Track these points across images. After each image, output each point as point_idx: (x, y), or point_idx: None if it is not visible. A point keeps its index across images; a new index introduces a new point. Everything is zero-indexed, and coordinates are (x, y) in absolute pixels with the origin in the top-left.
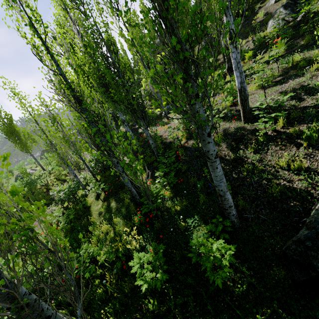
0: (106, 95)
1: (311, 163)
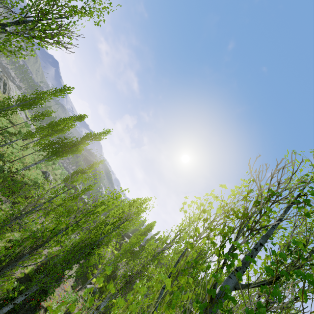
0: None
1: None
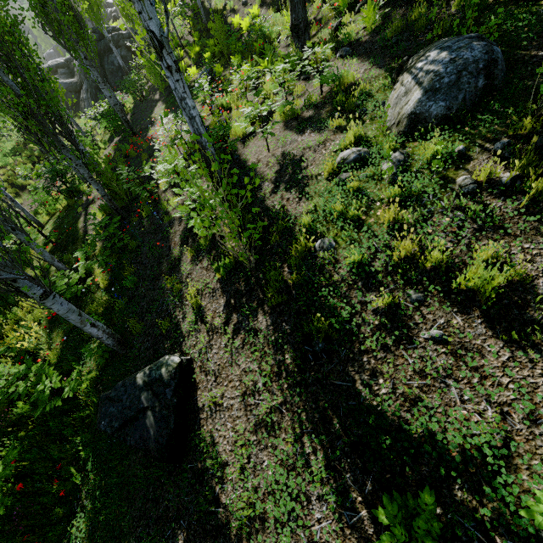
0: (53, 31)
1: (208, 304)
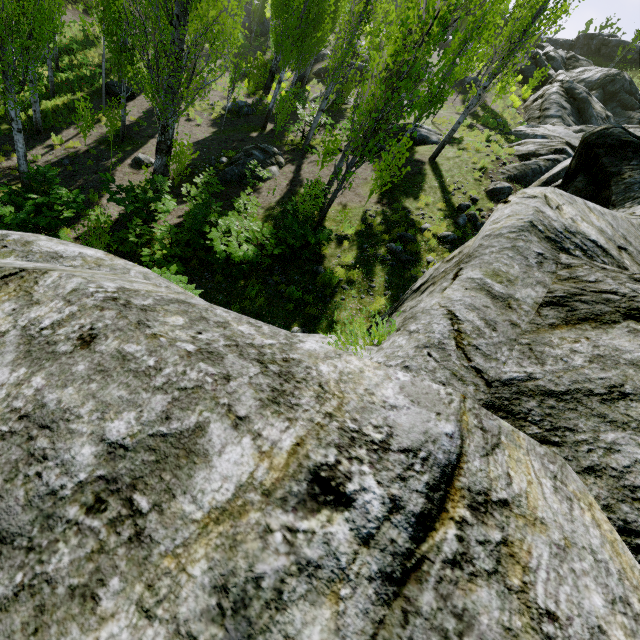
0: None
1: None
